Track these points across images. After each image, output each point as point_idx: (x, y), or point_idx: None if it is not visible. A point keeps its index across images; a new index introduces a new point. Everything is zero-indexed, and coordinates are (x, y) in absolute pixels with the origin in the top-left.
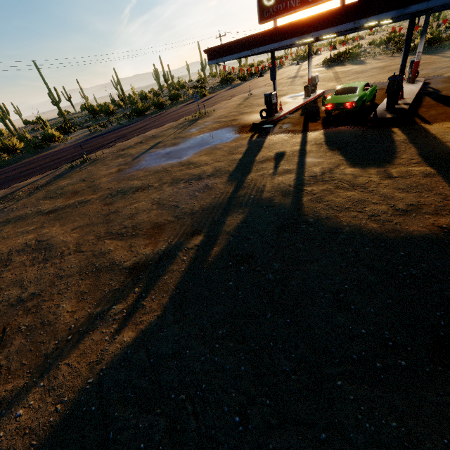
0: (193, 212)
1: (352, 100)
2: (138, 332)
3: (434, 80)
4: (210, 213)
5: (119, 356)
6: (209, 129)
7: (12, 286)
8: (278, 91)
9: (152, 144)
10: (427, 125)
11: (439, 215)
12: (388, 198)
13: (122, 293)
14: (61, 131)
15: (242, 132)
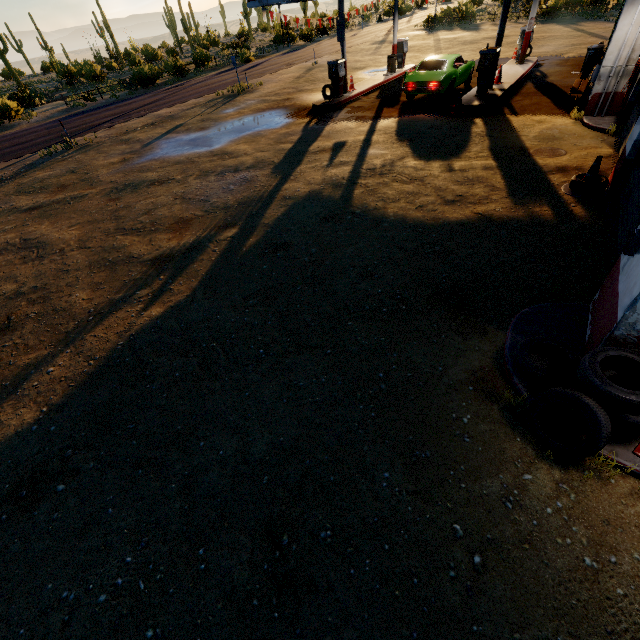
0: (226, 206)
1: (437, 79)
2: (167, 308)
3: (549, 62)
4: (248, 207)
5: (148, 325)
6: (252, 110)
7: (3, 283)
8: (355, 61)
9: (170, 127)
10: (513, 117)
11: (480, 204)
12: (441, 190)
13: (146, 281)
14: (17, 102)
15: (297, 116)
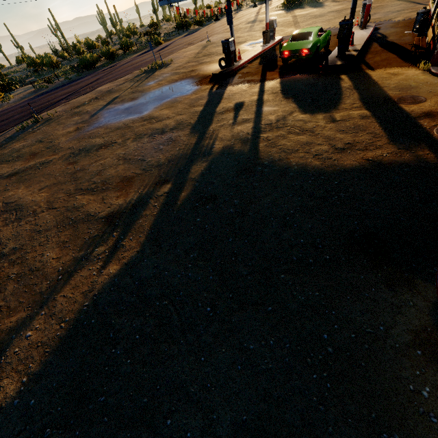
0: (159, 164)
1: (307, 47)
2: (122, 265)
3: (384, 25)
4: (176, 164)
5: (108, 284)
6: (167, 81)
7: None
8: (237, 37)
9: (109, 100)
10: (371, 71)
11: (368, 150)
12: (330, 139)
13: (102, 238)
14: None
15: (202, 84)
